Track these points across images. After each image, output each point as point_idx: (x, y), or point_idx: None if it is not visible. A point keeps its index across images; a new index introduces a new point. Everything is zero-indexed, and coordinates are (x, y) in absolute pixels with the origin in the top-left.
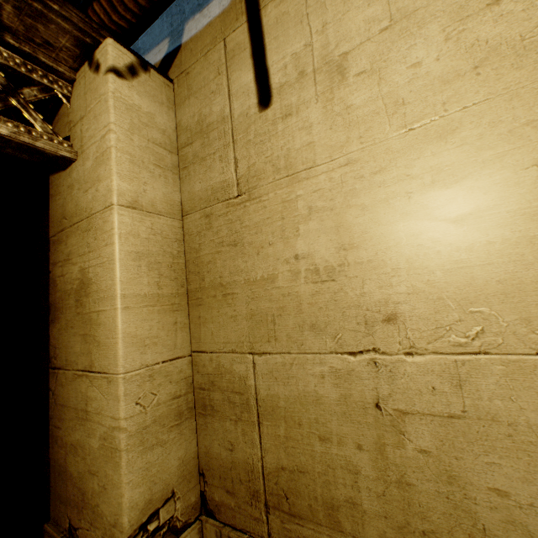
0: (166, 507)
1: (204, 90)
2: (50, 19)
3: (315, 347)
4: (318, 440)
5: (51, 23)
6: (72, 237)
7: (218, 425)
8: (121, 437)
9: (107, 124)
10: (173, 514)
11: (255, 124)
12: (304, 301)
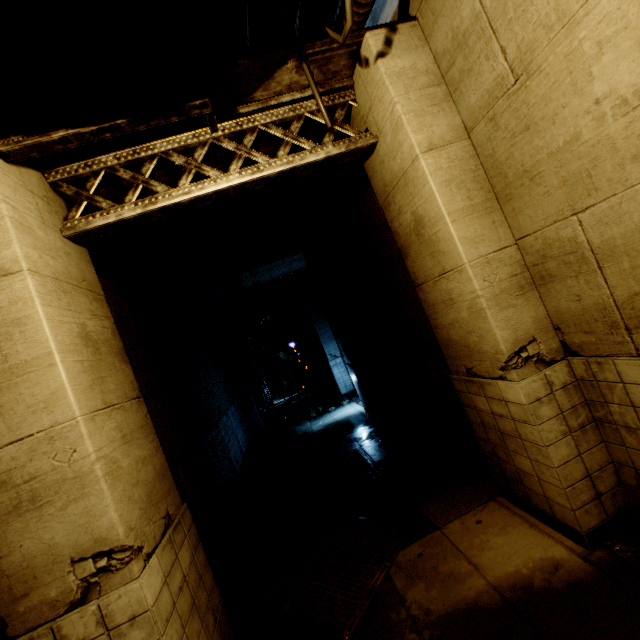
0: (530, 346)
1: (447, 3)
2: (333, 57)
3: None
4: None
5: (334, 58)
6: (397, 196)
7: (560, 287)
8: (481, 301)
9: (390, 101)
10: (538, 351)
11: None
12: (617, 139)
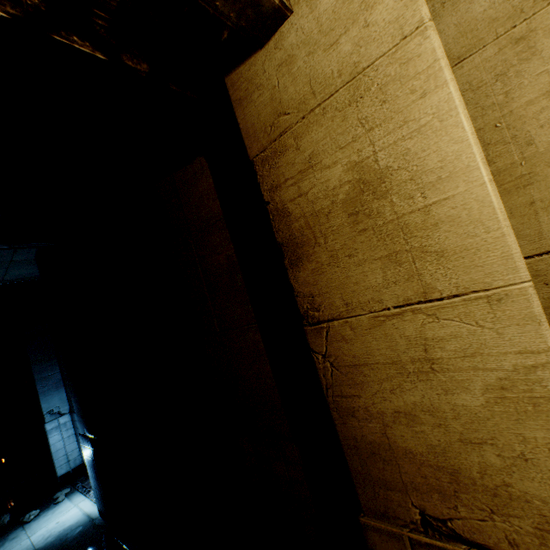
0: None
1: None
2: None
3: None
4: None
5: None
6: (311, 131)
7: None
8: None
9: None
10: None
11: None
12: None
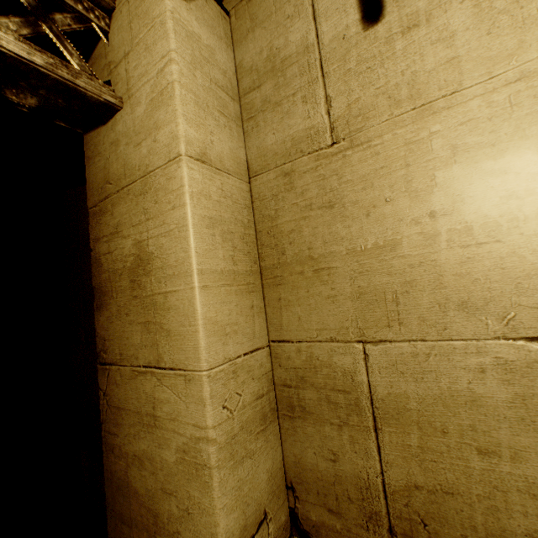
0: (259, 532)
1: (276, 16)
2: None
3: (468, 332)
4: (475, 453)
5: None
6: (121, 204)
7: (313, 430)
8: (210, 451)
9: (165, 53)
10: None
11: (357, 48)
12: (447, 272)
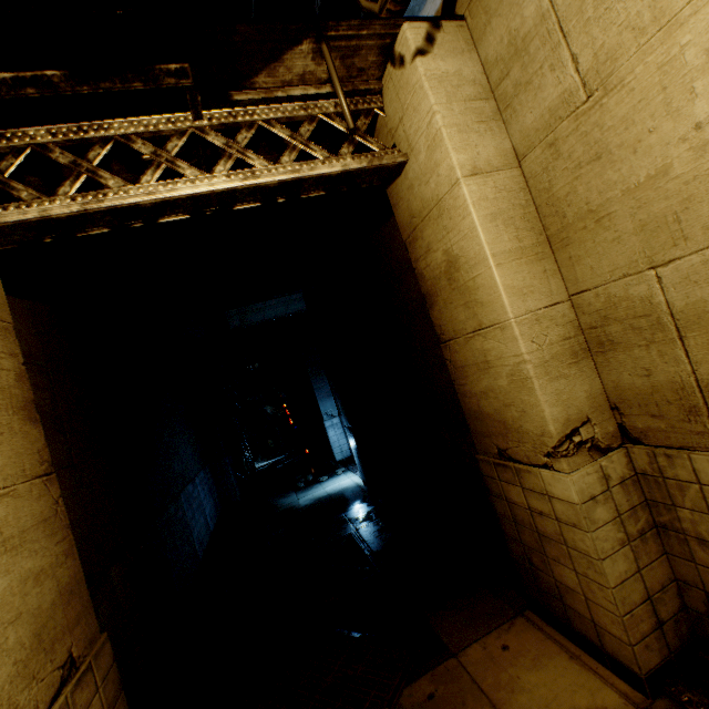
0: (584, 428)
1: None
2: (361, 48)
3: None
4: None
5: (362, 50)
6: (426, 230)
7: (624, 357)
8: (528, 368)
9: (429, 110)
10: (593, 435)
11: None
12: None
